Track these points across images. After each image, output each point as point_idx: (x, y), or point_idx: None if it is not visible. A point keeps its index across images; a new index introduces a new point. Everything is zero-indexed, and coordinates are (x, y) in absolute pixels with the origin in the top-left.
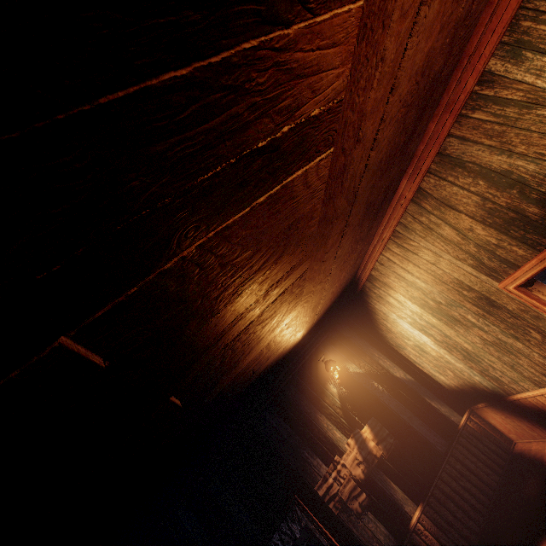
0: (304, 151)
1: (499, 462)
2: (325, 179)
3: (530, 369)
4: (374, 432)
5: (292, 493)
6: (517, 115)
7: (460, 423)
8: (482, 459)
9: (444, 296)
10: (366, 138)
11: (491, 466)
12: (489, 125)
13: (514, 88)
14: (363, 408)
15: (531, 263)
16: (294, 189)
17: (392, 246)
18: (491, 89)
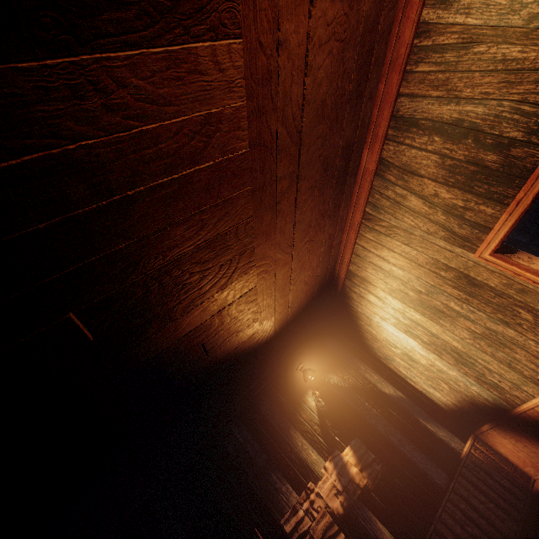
0: (197, 0)
1: (516, 504)
2: (242, 69)
3: (529, 365)
4: (358, 456)
5: (252, 526)
6: (456, 59)
7: (462, 451)
8: (493, 498)
9: (423, 282)
10: (289, 44)
11: (506, 508)
12: (433, 76)
13: (449, 32)
14: (345, 426)
15: (501, 218)
16: (196, 54)
17: (365, 232)
18: (429, 38)
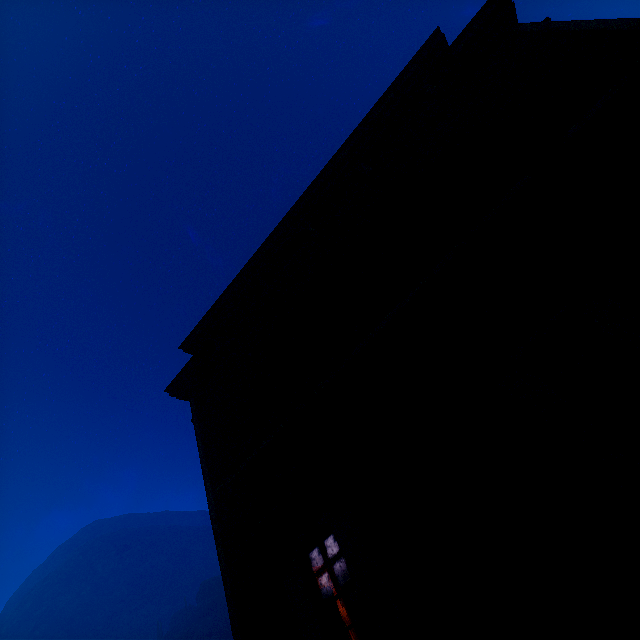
0: None
1: None
2: None
3: None
4: None
5: None
6: None
7: None
8: None
9: None
10: None
11: None
12: None
13: None
14: None
15: None
16: None
17: None
18: None
